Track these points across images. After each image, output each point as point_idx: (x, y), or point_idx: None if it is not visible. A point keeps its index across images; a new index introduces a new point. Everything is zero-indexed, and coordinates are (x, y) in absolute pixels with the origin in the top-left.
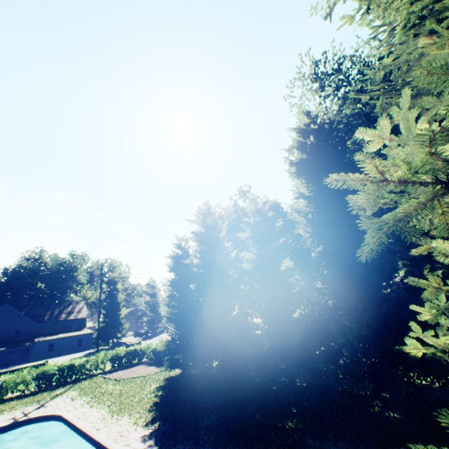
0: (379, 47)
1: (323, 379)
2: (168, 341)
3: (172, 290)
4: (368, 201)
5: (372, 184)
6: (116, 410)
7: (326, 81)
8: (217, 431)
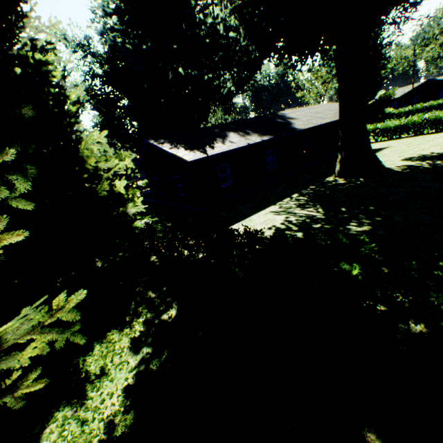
0: None
1: None
2: None
3: None
4: None
5: None
6: None
7: None
8: None
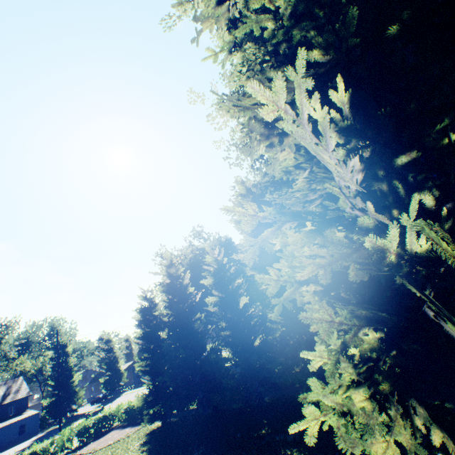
0: None
1: (284, 391)
2: (146, 394)
3: (143, 343)
4: (273, 290)
5: (274, 281)
6: None
7: None
8: None
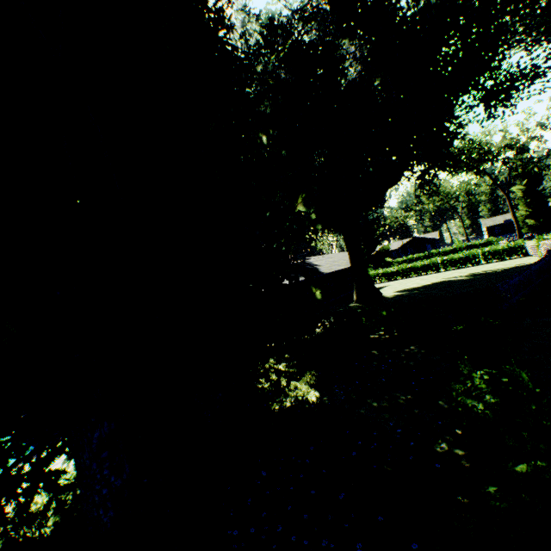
0: (245, 24)
1: None
2: None
3: None
4: None
5: None
6: None
7: None
8: None
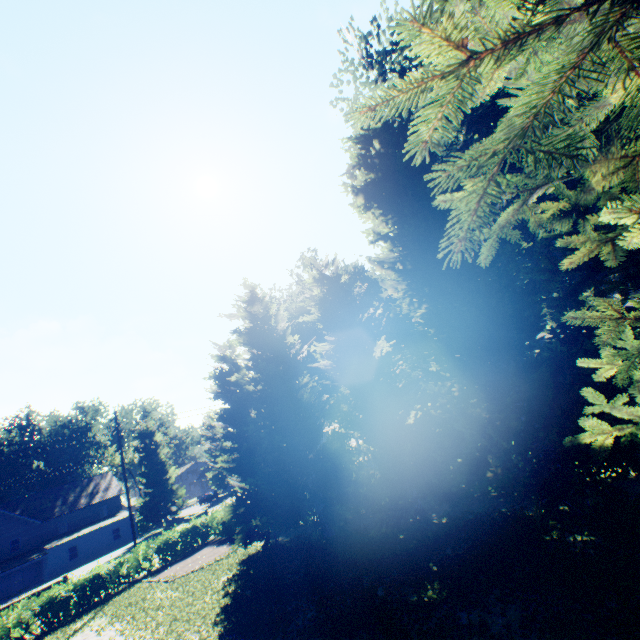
0: None
1: (469, 507)
2: (232, 505)
3: (224, 427)
4: (444, 122)
5: (446, 81)
6: (163, 637)
7: (386, 64)
8: (318, 636)
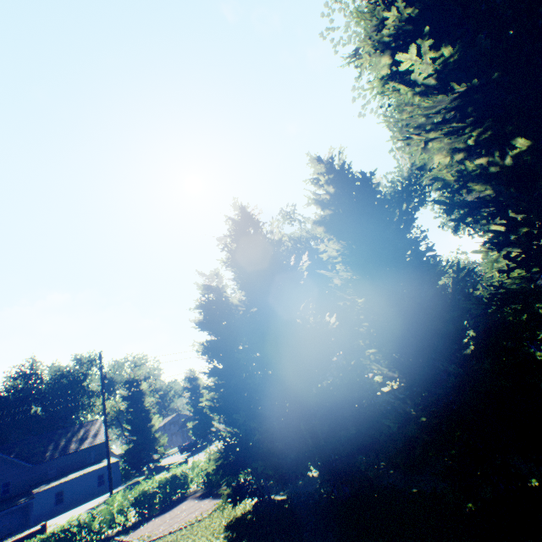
0: None
1: None
2: (218, 451)
3: (210, 361)
4: None
5: None
6: None
7: None
8: None
